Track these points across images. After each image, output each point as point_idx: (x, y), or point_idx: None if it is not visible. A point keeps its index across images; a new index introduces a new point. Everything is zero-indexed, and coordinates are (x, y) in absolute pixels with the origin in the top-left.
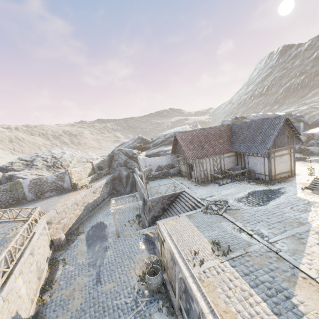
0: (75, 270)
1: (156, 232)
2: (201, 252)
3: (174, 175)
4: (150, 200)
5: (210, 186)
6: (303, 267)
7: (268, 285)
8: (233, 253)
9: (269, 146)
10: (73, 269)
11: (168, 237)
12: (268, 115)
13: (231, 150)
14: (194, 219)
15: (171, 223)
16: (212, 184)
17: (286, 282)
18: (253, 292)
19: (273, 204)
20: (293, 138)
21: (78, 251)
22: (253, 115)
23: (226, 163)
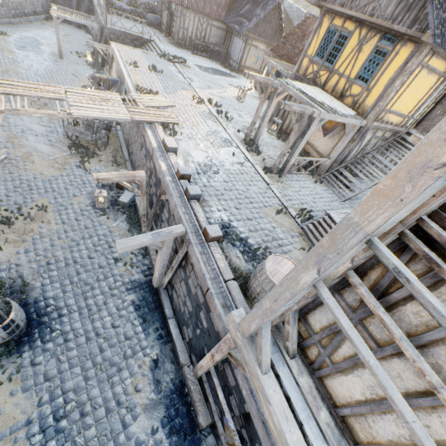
0: (4, 59)
1: (107, 53)
2: (139, 66)
3: (152, 26)
4: (108, 28)
5: (183, 50)
6: (197, 90)
7: (171, 86)
8: (162, 74)
9: (250, 27)
10: (1, 58)
11: (117, 51)
12: (302, 15)
13: (223, 20)
14: (148, 55)
15: (124, 48)
16: (187, 51)
17: (181, 89)
18: (160, 83)
19: (220, 77)
20: (277, 35)
21: (3, 48)
22: (290, 3)
23: (212, 35)
